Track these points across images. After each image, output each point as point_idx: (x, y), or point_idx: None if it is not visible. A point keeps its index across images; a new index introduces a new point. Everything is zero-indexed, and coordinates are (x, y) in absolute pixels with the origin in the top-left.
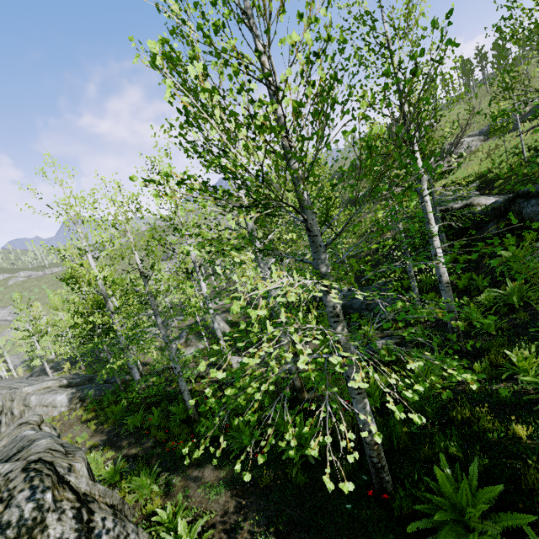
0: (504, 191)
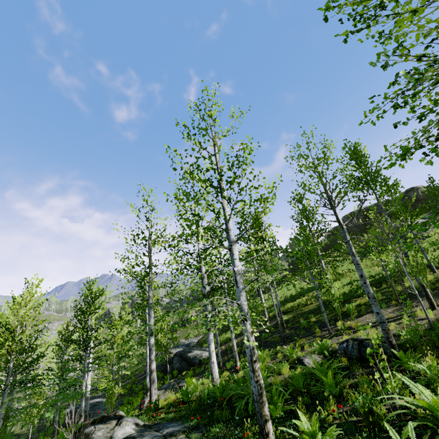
0: (197, 346)
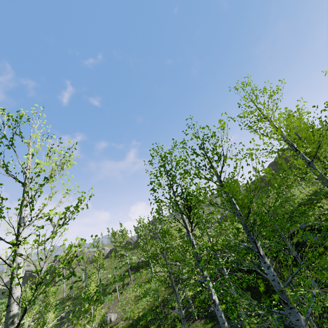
0: None
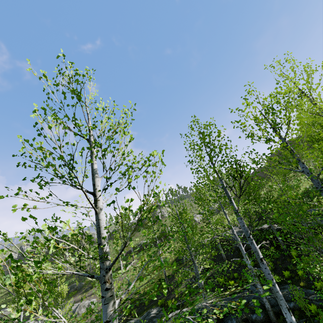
0: None
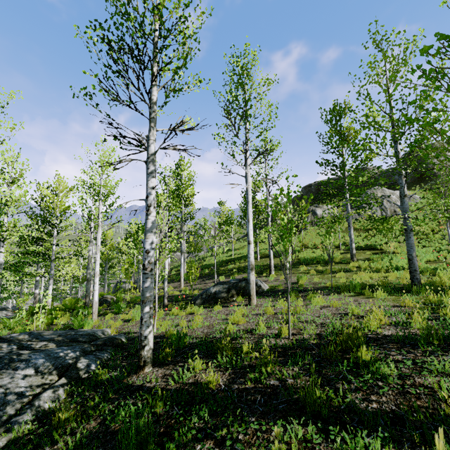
0: None
